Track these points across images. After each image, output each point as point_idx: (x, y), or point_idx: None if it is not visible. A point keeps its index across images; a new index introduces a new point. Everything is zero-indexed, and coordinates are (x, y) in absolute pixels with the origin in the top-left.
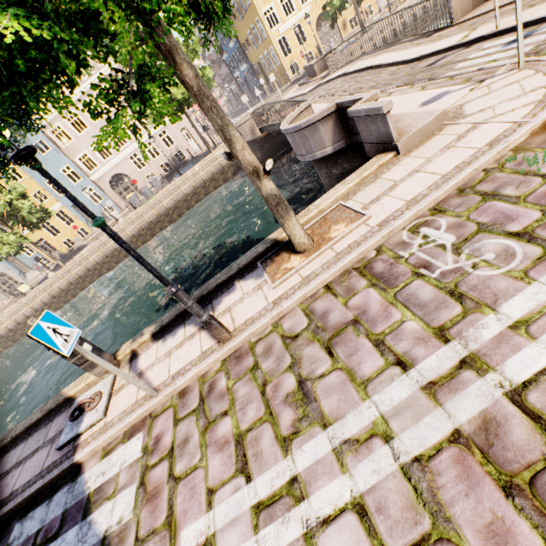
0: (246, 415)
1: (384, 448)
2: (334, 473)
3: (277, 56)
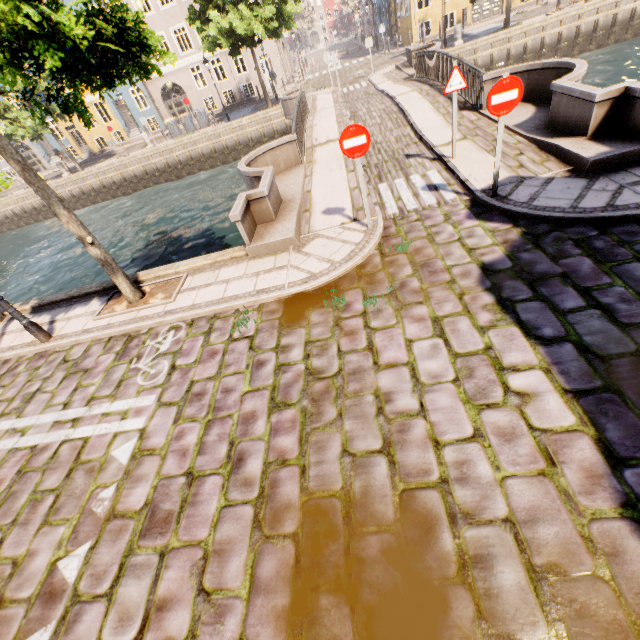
0: (7, 393)
1: (17, 438)
2: None
3: (409, 4)
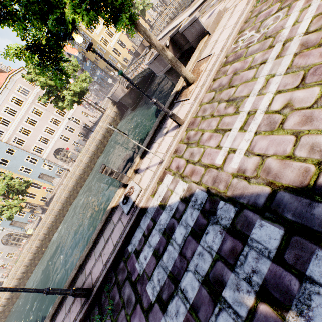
0: (212, 126)
1: (274, 78)
2: (262, 97)
3: (115, 58)
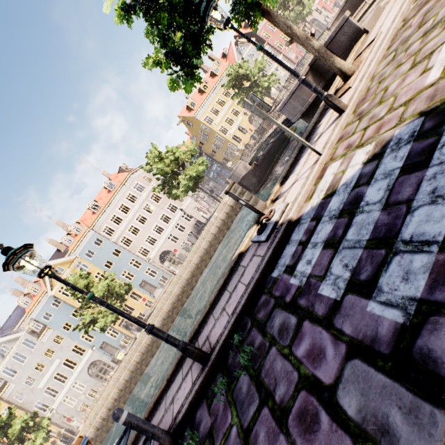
0: (402, 71)
1: None
2: None
3: (234, 145)
